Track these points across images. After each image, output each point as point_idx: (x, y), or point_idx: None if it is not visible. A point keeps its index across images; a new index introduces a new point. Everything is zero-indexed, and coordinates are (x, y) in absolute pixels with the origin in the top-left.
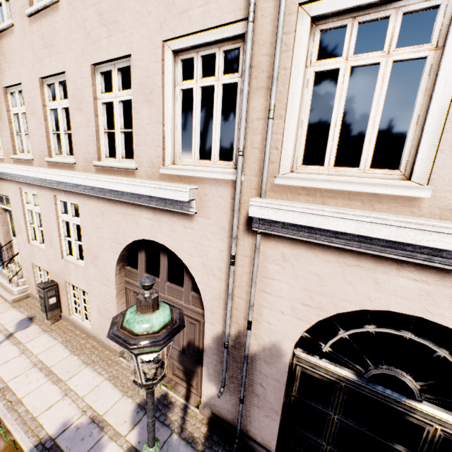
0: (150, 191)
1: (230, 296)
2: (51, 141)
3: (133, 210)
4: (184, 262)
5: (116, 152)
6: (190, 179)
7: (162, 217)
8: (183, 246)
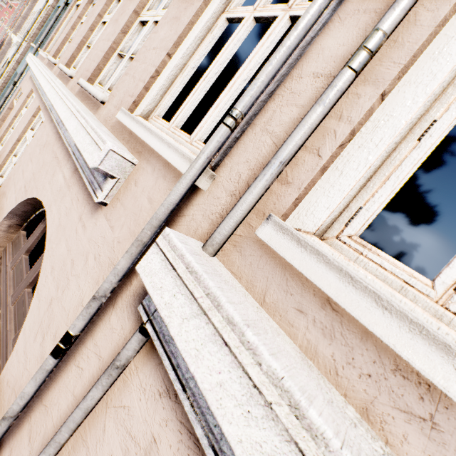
0: (74, 127)
1: (4, 421)
2: (80, 53)
3: (63, 156)
4: (40, 275)
5: (109, 80)
6: (139, 144)
7: (75, 183)
8: (57, 248)
